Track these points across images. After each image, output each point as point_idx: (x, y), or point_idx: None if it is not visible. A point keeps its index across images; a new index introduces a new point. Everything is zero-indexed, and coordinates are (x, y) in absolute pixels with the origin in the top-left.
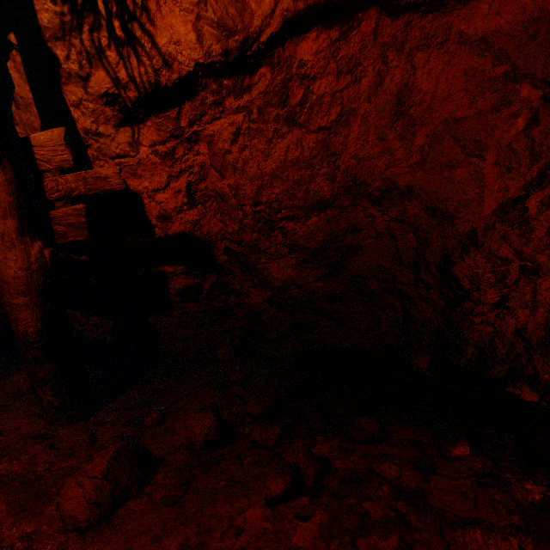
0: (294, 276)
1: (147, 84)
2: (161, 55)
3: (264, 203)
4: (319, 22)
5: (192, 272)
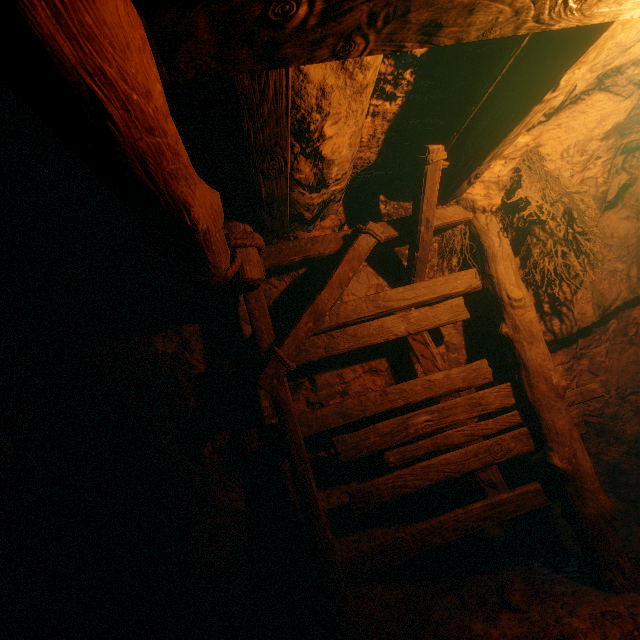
0: (639, 430)
1: (565, 333)
2: (574, 319)
3: (619, 387)
4: (639, 302)
5: None
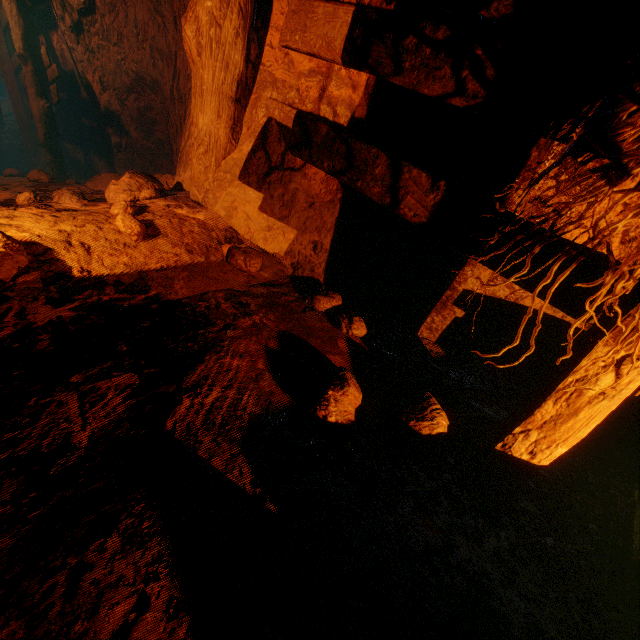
0: (136, 136)
1: (72, 22)
2: (70, 6)
3: (117, 89)
4: None
5: (117, 134)
